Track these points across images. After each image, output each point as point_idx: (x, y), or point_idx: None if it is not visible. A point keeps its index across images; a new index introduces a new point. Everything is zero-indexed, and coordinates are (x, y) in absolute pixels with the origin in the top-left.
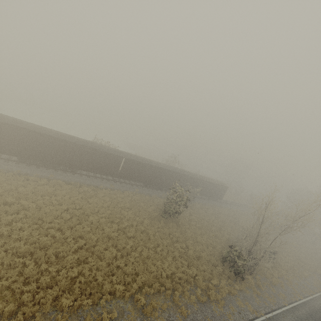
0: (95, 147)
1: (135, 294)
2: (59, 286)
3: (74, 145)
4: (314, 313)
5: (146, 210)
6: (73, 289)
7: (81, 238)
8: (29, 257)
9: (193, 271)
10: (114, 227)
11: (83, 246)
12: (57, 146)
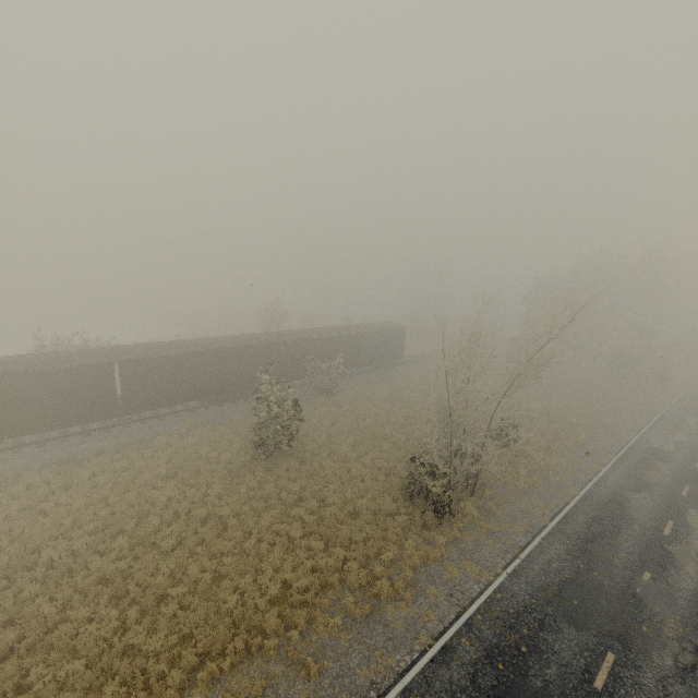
0: (13, 369)
1: (179, 697)
2: None
3: None
4: (601, 512)
5: (217, 460)
6: None
7: (10, 628)
8: None
9: (339, 555)
10: (120, 546)
11: (15, 645)
12: None
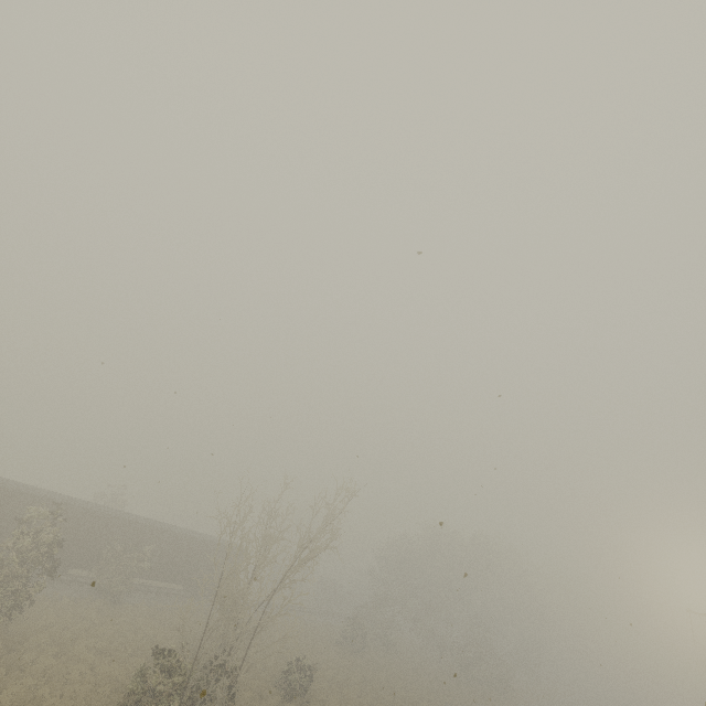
0: None
1: None
2: None
3: None
4: None
5: None
6: None
7: None
8: None
9: None
10: None
11: None
12: None
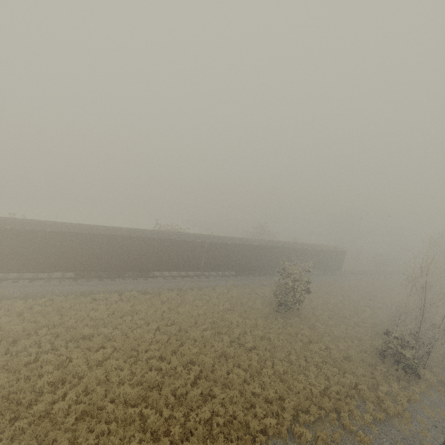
0: (168, 237)
1: (292, 427)
2: (197, 436)
3: (142, 240)
4: None
5: (252, 307)
6: (214, 436)
7: (192, 365)
8: (144, 404)
9: (350, 379)
10: (225, 340)
11: (199, 374)
12: (121, 247)
